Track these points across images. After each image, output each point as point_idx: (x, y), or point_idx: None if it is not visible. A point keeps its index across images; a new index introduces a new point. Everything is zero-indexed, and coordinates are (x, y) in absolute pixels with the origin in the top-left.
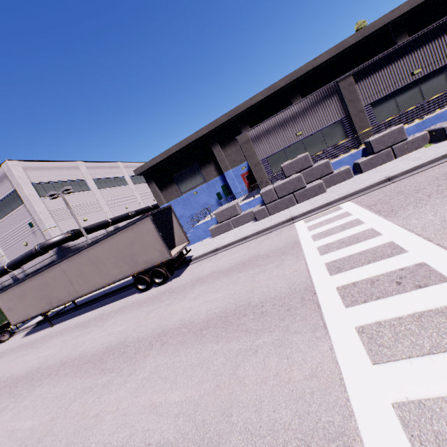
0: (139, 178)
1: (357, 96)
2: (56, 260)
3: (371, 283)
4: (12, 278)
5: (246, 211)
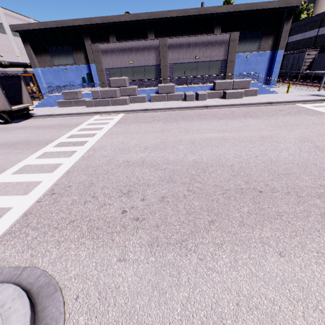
0: None
1: (166, 55)
2: None
3: (69, 143)
4: None
5: (83, 99)
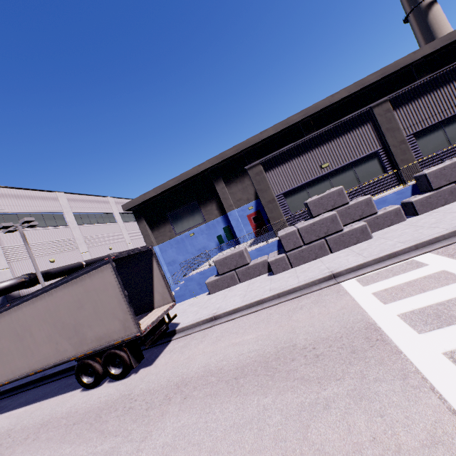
0: (131, 216)
1: (396, 124)
2: None
3: None
4: None
5: (257, 260)
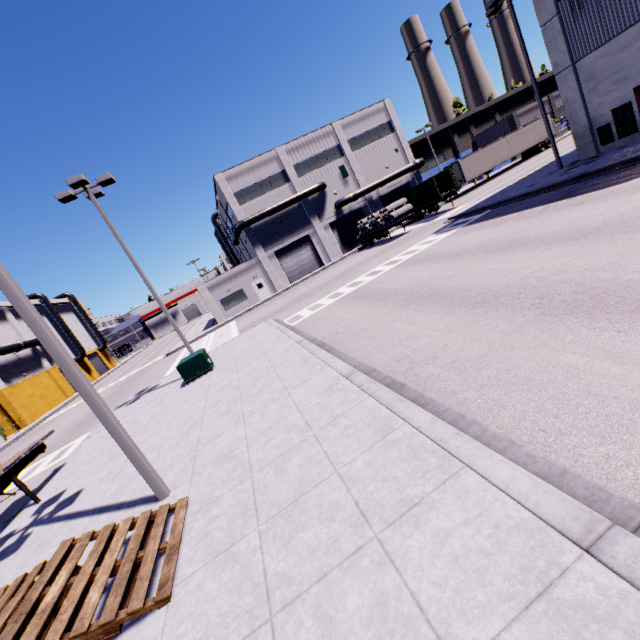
0: None
1: (554, 104)
2: (411, 181)
3: None
4: (366, 199)
5: None
